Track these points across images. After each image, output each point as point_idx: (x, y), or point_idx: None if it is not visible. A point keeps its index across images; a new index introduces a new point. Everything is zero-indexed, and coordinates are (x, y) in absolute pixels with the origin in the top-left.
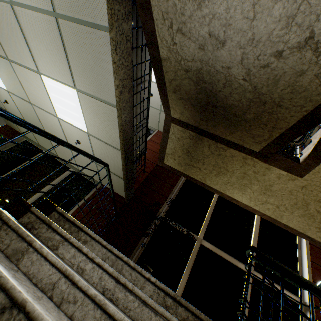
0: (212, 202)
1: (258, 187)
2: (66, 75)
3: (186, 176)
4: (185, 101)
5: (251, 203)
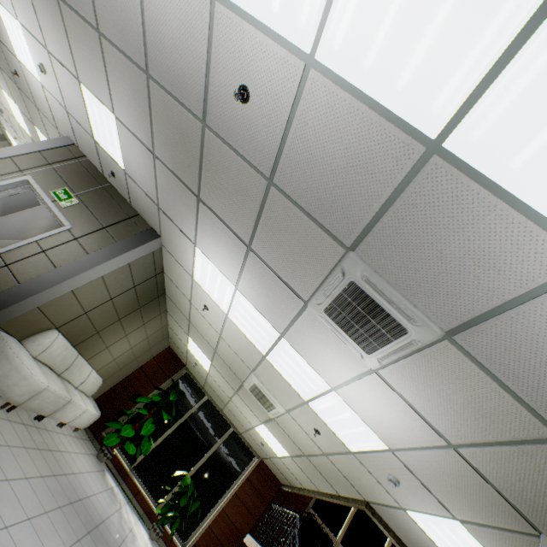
0: None
1: None
2: (288, 450)
3: None
4: None
5: None
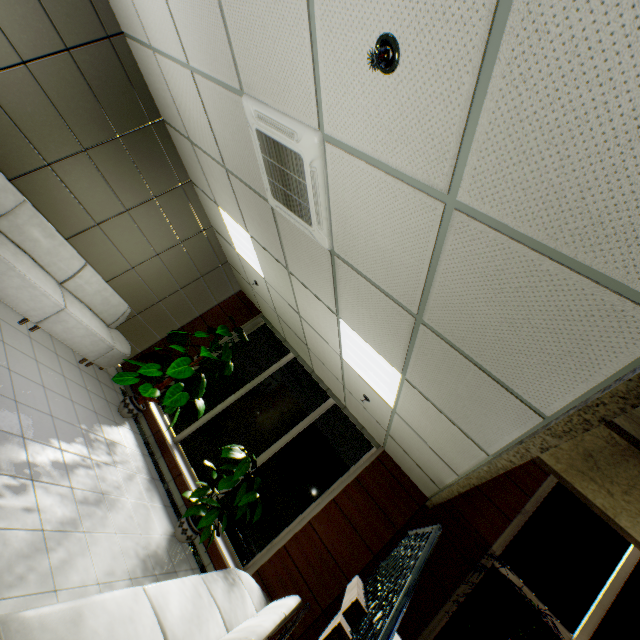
0: (623, 567)
1: None
2: (393, 357)
3: (564, 481)
4: (639, 425)
5: None
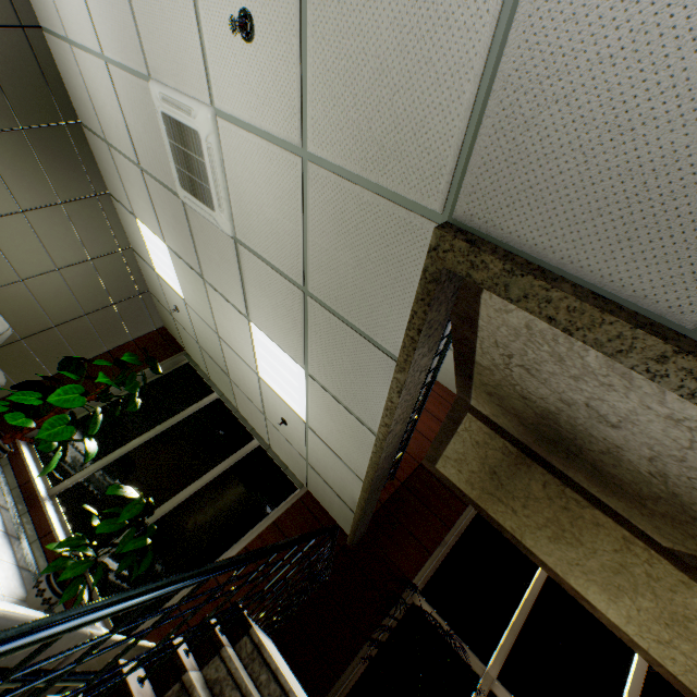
0: (532, 590)
1: (652, 605)
2: (296, 350)
3: (481, 510)
4: (509, 413)
5: (627, 626)
